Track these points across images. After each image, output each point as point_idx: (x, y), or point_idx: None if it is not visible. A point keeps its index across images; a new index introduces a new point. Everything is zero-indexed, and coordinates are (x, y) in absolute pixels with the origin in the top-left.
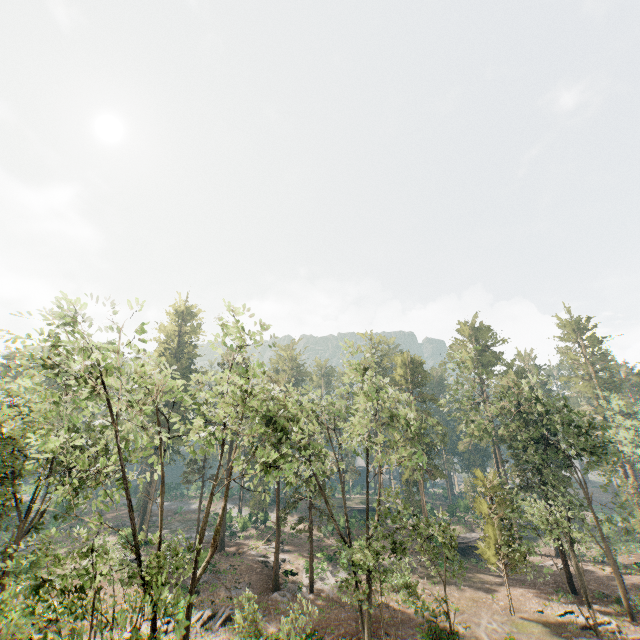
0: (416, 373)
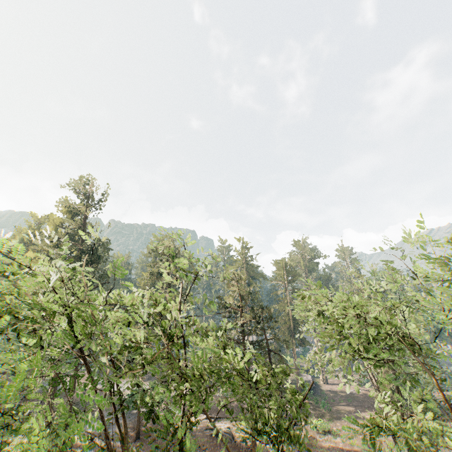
0: (291, 274)
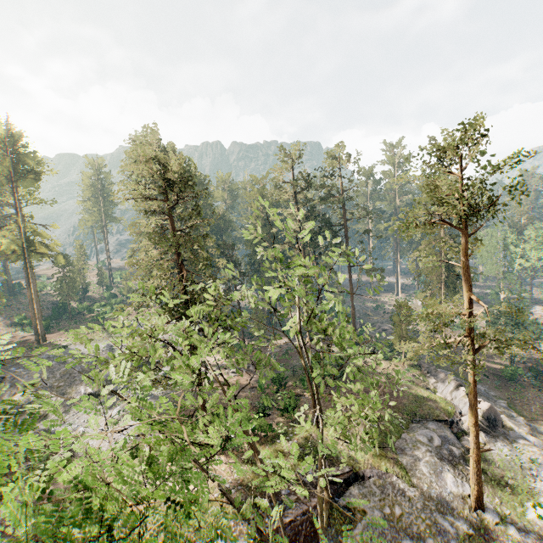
0: None
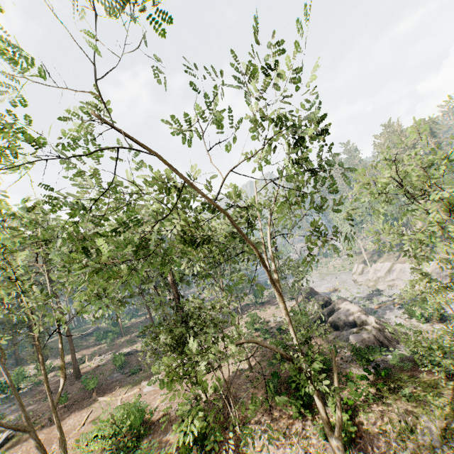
0: None
